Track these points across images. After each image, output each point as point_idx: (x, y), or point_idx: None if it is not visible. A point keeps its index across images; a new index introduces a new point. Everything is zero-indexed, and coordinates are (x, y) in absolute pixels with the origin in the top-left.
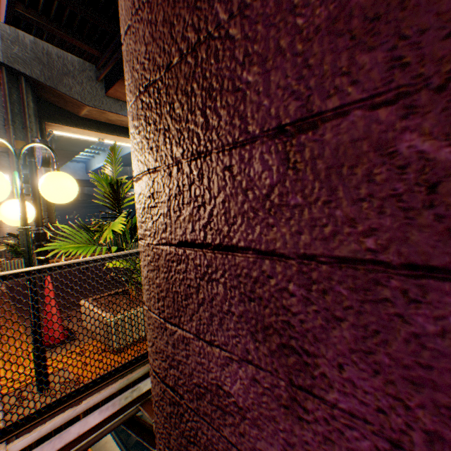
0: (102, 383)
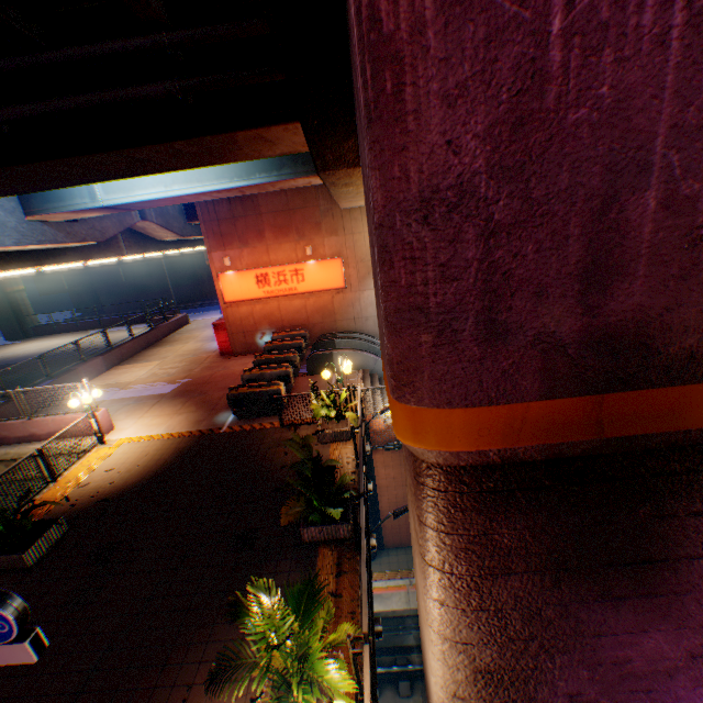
0: None
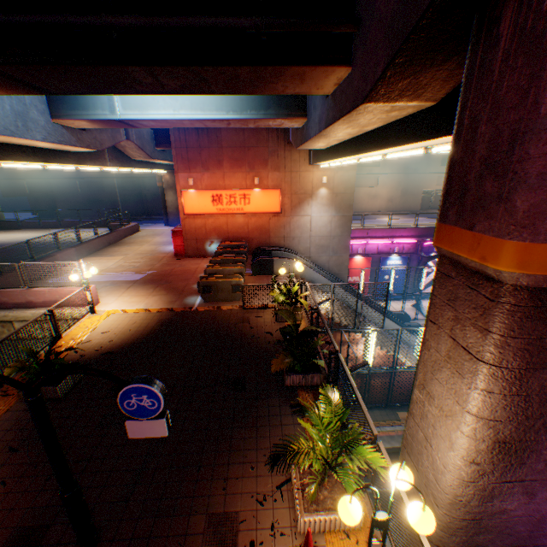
0: (396, 546)
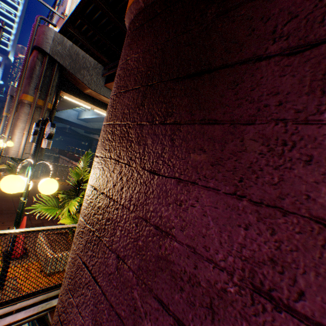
0: (32, 296)
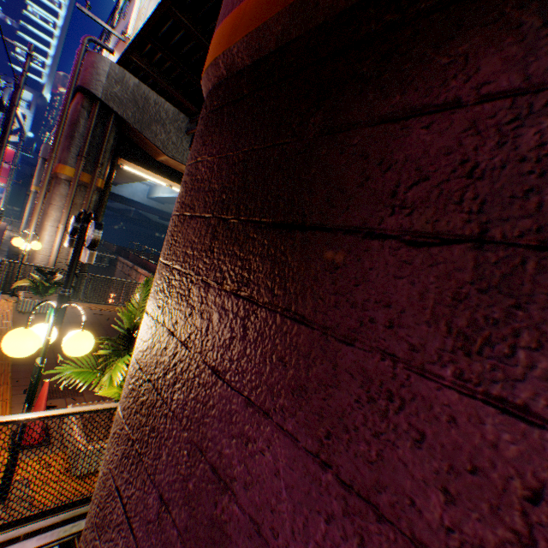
0: (49, 515)
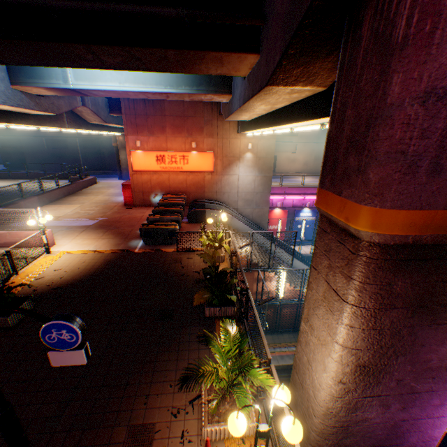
0: None
